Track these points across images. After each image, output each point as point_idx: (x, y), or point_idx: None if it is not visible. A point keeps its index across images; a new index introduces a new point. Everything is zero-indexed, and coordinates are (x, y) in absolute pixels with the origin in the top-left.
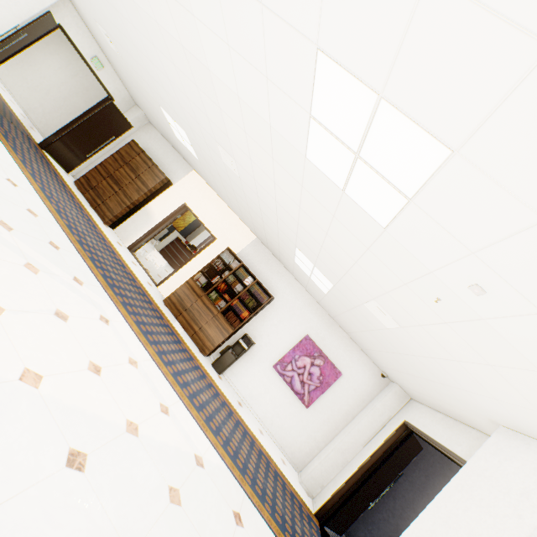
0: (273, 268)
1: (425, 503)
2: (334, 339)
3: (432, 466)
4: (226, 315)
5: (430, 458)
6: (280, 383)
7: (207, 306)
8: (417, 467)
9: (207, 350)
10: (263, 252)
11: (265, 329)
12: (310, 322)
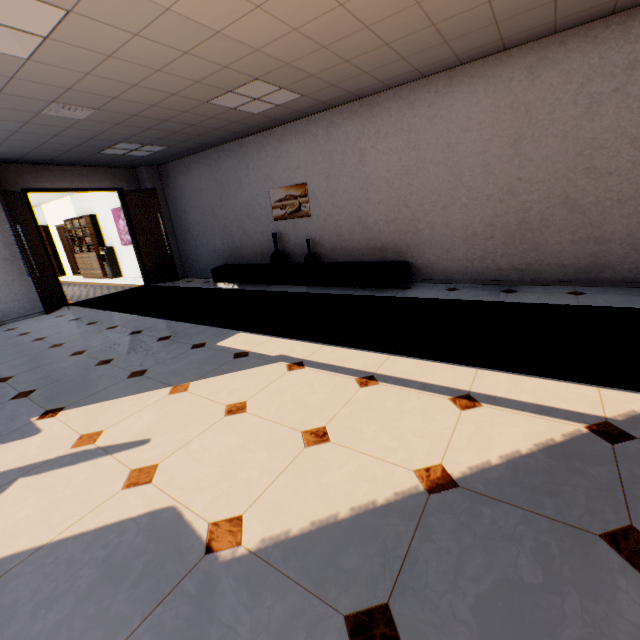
0: (84, 200)
1: (196, 212)
2: (116, 193)
3: (182, 187)
4: (92, 251)
5: (178, 184)
6: (131, 249)
7: (86, 258)
8: (180, 200)
9: (102, 275)
10: (76, 199)
11: (109, 234)
12: (108, 202)
